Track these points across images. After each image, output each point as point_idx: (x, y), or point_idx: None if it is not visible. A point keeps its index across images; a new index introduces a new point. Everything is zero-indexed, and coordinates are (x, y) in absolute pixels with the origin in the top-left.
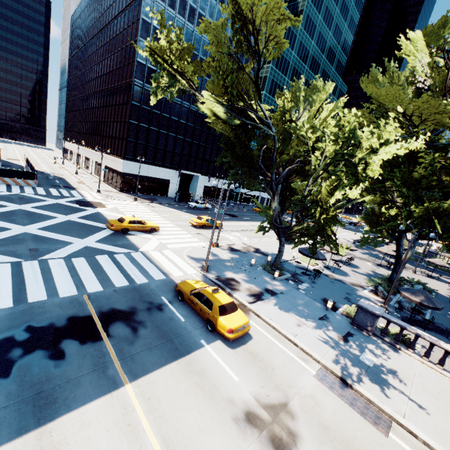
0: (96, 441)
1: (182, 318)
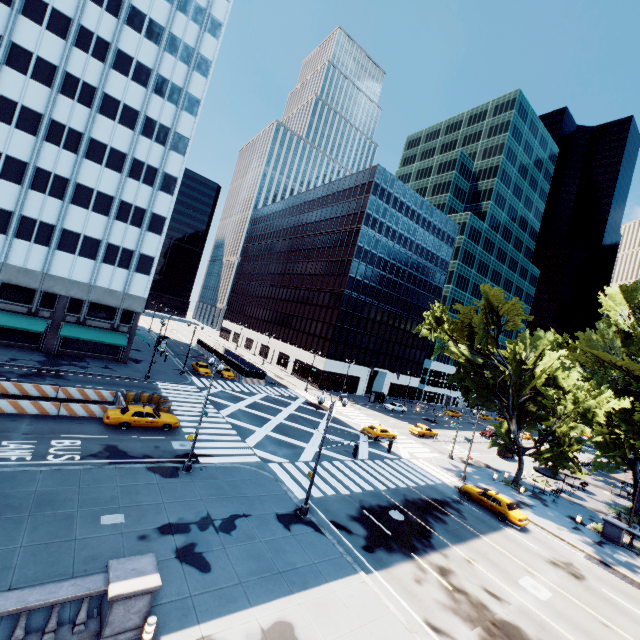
0: (490, 552)
1: (478, 511)
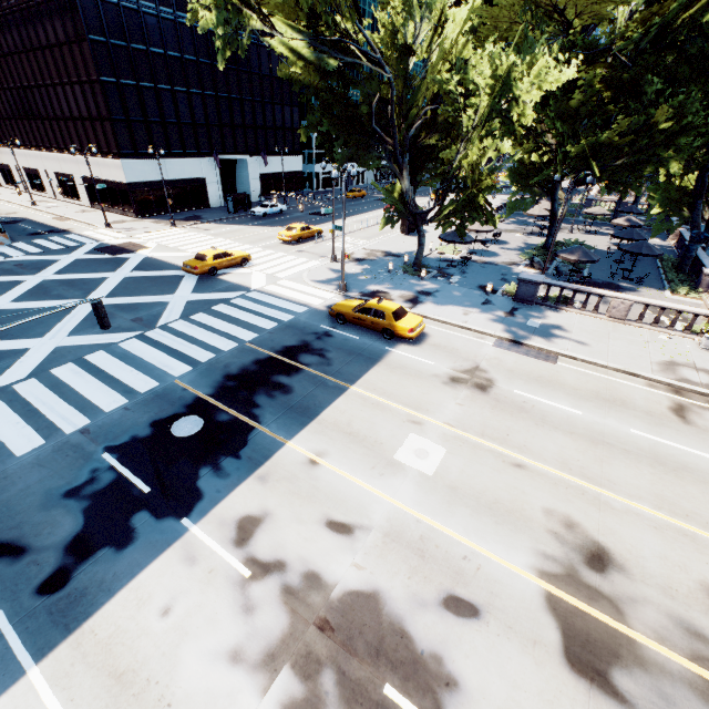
0: (358, 415)
1: (356, 337)
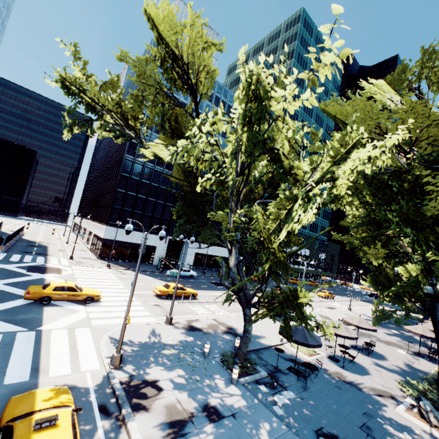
0: None
1: None
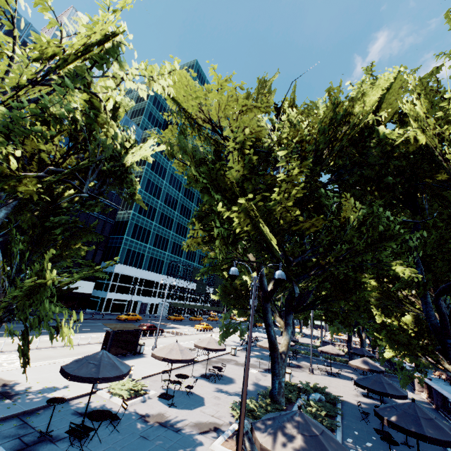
0: None
1: None
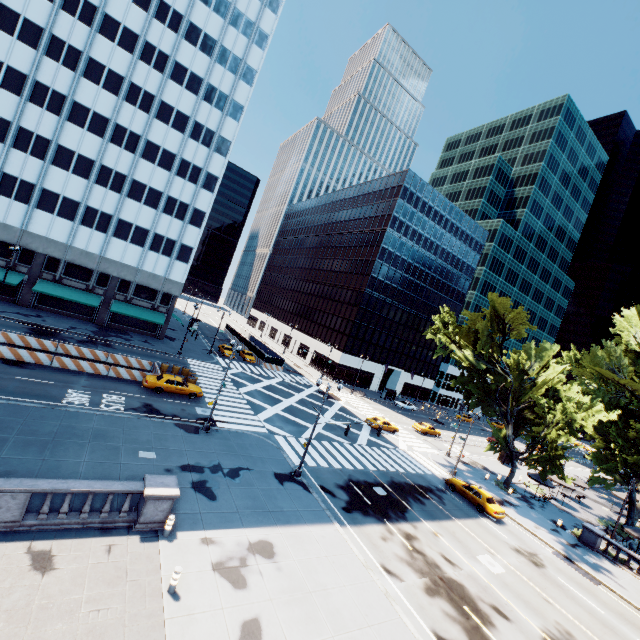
0: (459, 532)
1: (459, 501)
